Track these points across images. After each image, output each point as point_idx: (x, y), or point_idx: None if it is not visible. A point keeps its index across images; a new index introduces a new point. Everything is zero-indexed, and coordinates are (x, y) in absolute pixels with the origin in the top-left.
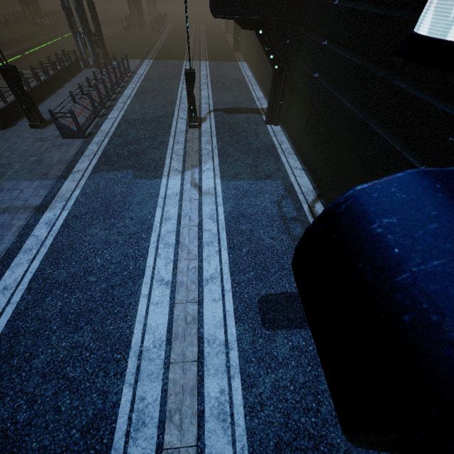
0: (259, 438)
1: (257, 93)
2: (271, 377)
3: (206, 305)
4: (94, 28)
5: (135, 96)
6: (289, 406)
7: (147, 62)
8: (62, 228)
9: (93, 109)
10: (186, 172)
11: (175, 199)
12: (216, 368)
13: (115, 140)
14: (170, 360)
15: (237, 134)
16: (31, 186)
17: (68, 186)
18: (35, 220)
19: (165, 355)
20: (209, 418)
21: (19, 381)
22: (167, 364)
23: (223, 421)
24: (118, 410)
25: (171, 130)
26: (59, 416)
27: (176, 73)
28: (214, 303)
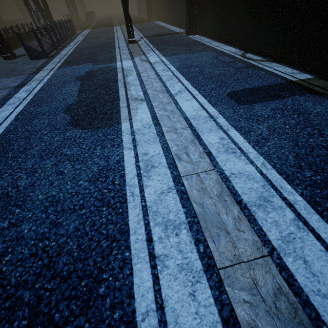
0: (276, 156)
1: (174, 28)
2: (263, 125)
3: (181, 104)
4: (44, 7)
5: (83, 40)
6: (292, 135)
7: (87, 30)
8: (40, 91)
9: (51, 42)
10: (135, 57)
11: (131, 68)
12: (208, 128)
13: (73, 55)
14: (163, 131)
15: (167, 41)
16: (9, 79)
17: (40, 75)
18: (15, 91)
19: (156, 131)
20: (218, 154)
21: (16, 164)
22: (161, 135)
23: (233, 153)
24: (123, 163)
25: (115, 47)
26: (63, 176)
27: (110, 30)
28: (188, 101)
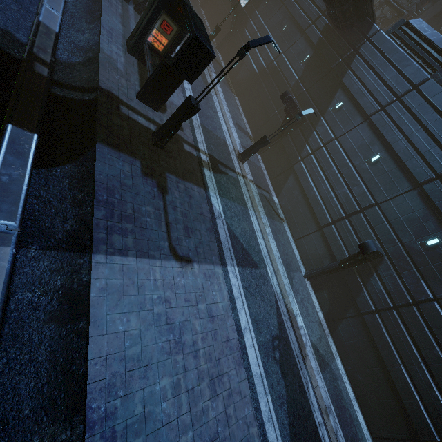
0: None
1: None
2: None
3: None
4: None
5: None
6: None
7: None
8: None
9: None
10: None
11: None
12: None
13: None
14: None
15: None
16: None
17: None
18: None
19: None
20: None
21: None
22: None
23: None
24: None
25: None
26: None
27: None
28: None
